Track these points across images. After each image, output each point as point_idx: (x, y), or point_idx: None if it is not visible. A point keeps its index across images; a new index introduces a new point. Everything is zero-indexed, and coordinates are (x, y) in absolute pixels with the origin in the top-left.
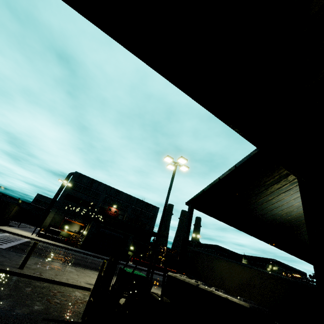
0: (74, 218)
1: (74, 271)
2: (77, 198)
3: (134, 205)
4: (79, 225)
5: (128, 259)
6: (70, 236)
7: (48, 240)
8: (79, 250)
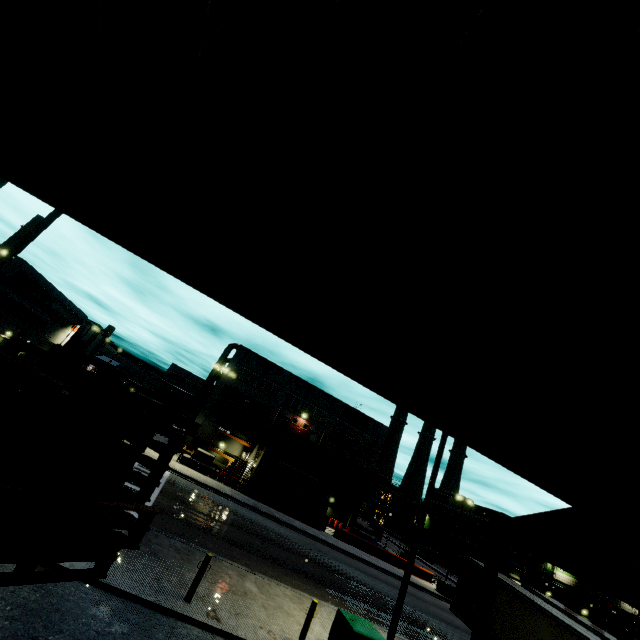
0: (234, 430)
1: (256, 590)
2: (240, 394)
3: (340, 418)
4: (242, 444)
5: (325, 526)
6: (227, 465)
7: (196, 472)
8: (244, 501)
